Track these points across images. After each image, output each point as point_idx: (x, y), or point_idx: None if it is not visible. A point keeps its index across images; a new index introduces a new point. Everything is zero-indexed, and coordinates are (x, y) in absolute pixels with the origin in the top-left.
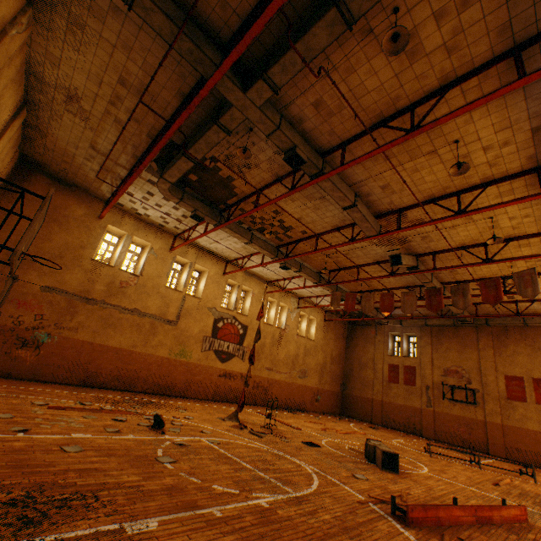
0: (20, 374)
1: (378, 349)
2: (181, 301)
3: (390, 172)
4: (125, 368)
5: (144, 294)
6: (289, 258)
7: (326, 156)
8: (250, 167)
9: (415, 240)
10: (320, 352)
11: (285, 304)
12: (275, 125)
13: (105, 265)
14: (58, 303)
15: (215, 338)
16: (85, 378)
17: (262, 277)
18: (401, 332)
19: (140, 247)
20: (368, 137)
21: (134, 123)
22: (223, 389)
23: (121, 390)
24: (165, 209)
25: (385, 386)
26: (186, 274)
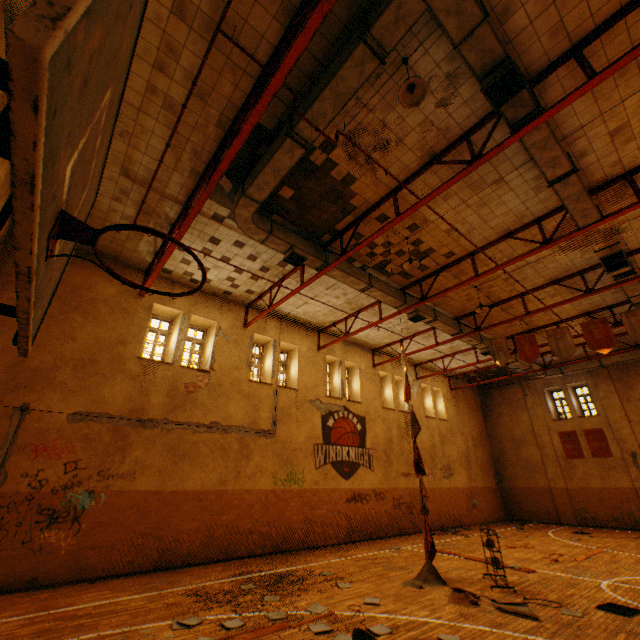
0: (52, 577)
1: (535, 415)
2: (273, 398)
3: (639, 94)
4: (216, 523)
5: (222, 397)
6: (430, 299)
7: (536, 85)
8: (387, 148)
9: (631, 227)
10: (458, 435)
11: (400, 377)
12: (480, 11)
13: (158, 363)
14: (98, 436)
15: (328, 444)
16: (159, 554)
17: (366, 345)
18: (562, 385)
19: (201, 330)
20: (627, 20)
21: (196, 103)
22: (357, 520)
23: (216, 562)
24: (235, 263)
25: (563, 466)
26: (270, 357)
